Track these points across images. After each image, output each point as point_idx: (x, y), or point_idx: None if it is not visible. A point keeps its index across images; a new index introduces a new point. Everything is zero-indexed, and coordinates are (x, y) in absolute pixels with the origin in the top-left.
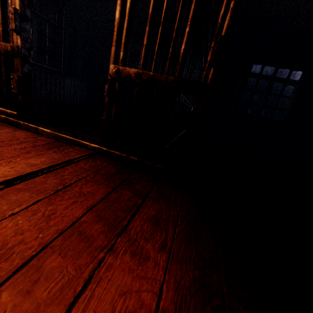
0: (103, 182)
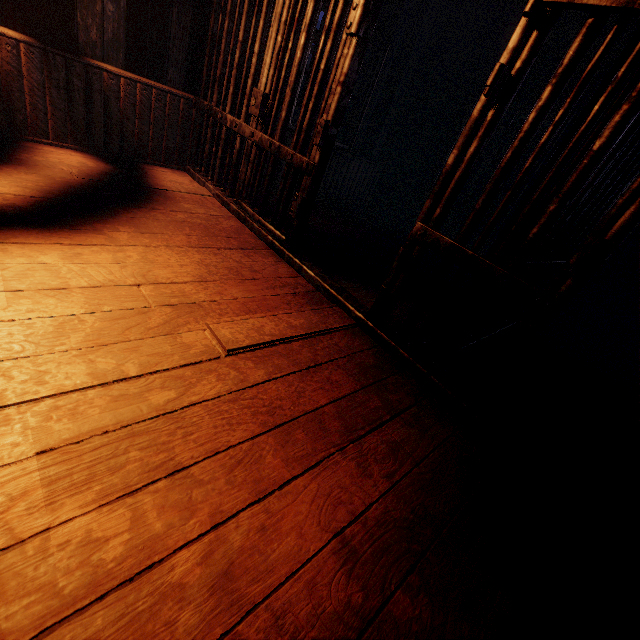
0: (355, 375)
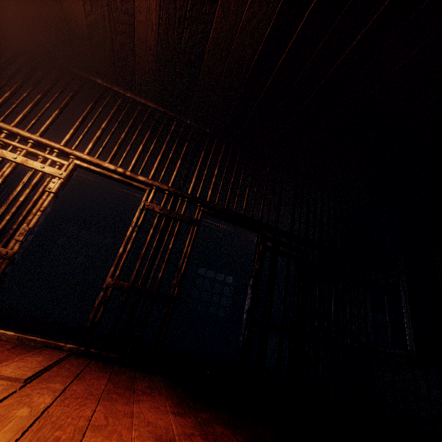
0: (102, 371)
